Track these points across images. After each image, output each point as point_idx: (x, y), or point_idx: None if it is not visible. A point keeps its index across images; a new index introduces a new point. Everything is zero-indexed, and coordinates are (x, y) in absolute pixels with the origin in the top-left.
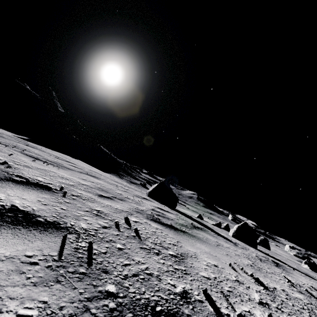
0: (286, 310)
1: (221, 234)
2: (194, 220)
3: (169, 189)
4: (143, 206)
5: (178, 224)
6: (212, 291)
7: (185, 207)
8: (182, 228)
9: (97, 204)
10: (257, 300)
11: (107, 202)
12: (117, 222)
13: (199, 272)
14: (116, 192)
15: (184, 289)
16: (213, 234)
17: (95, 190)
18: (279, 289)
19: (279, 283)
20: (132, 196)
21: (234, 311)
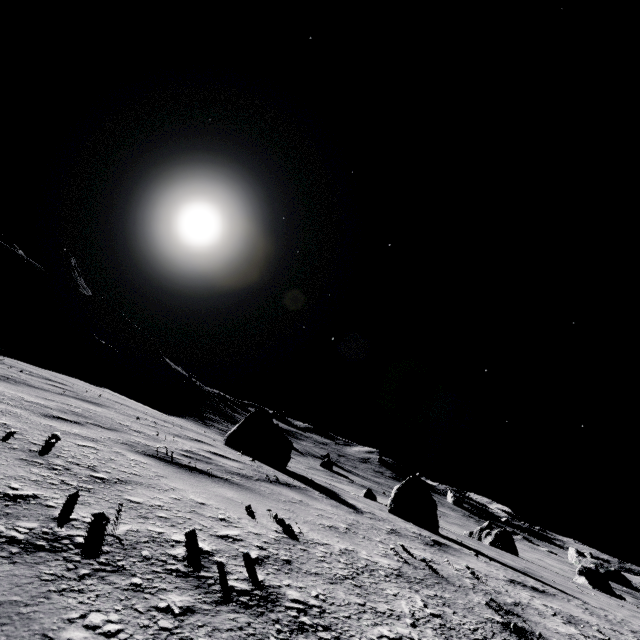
0: (277, 552)
1: (350, 501)
2: (302, 480)
3: (271, 427)
4: (163, 444)
5: (223, 471)
6: (108, 508)
7: (346, 480)
8: (227, 475)
9: (11, 418)
10: (218, 533)
11: (53, 423)
12: (14, 432)
13: (126, 496)
14: (115, 422)
15: (37, 495)
16: (317, 495)
17: (49, 411)
18: (338, 547)
19: (363, 547)
20: (156, 432)
21: (119, 525)
